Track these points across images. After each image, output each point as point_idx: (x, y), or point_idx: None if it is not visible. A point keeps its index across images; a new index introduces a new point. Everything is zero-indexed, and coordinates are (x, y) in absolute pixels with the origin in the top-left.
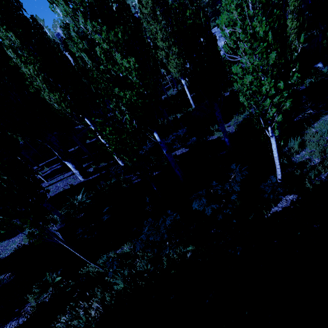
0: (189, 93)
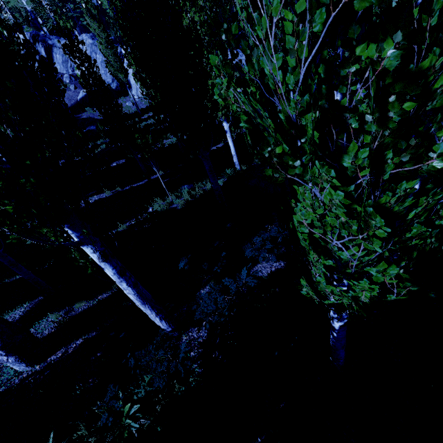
0: (233, 146)
